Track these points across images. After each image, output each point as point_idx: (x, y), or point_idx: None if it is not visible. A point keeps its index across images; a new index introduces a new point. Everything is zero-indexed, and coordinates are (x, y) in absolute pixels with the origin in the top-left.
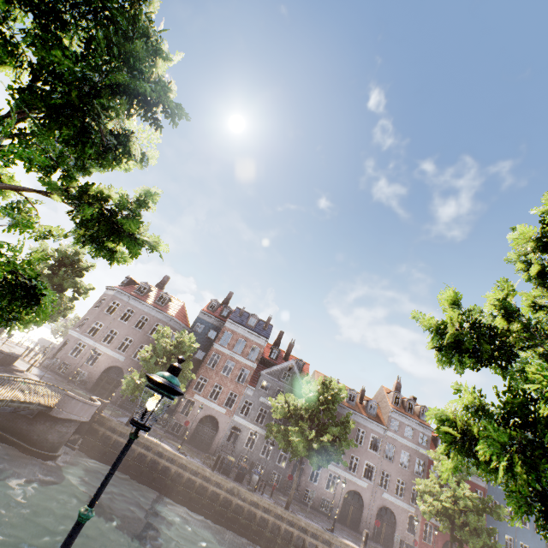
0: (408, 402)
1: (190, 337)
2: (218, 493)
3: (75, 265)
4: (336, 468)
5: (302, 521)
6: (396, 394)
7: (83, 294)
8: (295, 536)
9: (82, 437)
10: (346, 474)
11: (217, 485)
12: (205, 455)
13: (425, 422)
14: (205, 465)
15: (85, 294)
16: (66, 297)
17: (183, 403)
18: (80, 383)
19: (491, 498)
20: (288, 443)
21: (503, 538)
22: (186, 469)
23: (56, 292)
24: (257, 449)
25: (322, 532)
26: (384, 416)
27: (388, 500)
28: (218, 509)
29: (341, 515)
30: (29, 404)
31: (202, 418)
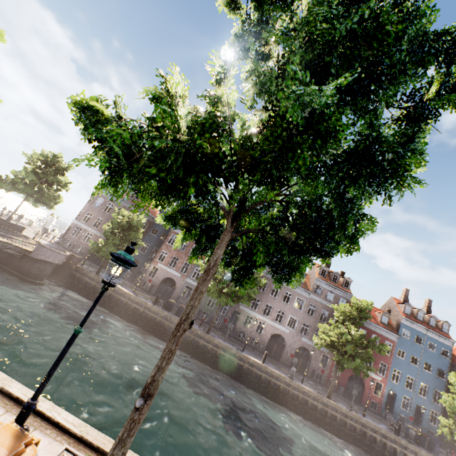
0: (333, 274)
1: (138, 216)
2: (156, 318)
3: (57, 166)
4: (264, 318)
5: (216, 340)
6: (323, 267)
7: (65, 188)
8: (209, 349)
9: (65, 278)
10: (272, 323)
11: (156, 313)
12: (154, 297)
13: (347, 290)
14: (153, 303)
15: (65, 186)
16: (52, 189)
17: (150, 269)
18: (79, 253)
19: (375, 338)
20: (207, 290)
21: (405, 377)
22: (134, 302)
23: (43, 184)
24: (204, 302)
25: (230, 348)
26: (311, 284)
27: (306, 343)
28: (155, 328)
29: (266, 350)
30: (6, 244)
31: (164, 279)
